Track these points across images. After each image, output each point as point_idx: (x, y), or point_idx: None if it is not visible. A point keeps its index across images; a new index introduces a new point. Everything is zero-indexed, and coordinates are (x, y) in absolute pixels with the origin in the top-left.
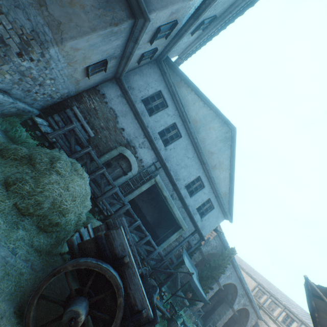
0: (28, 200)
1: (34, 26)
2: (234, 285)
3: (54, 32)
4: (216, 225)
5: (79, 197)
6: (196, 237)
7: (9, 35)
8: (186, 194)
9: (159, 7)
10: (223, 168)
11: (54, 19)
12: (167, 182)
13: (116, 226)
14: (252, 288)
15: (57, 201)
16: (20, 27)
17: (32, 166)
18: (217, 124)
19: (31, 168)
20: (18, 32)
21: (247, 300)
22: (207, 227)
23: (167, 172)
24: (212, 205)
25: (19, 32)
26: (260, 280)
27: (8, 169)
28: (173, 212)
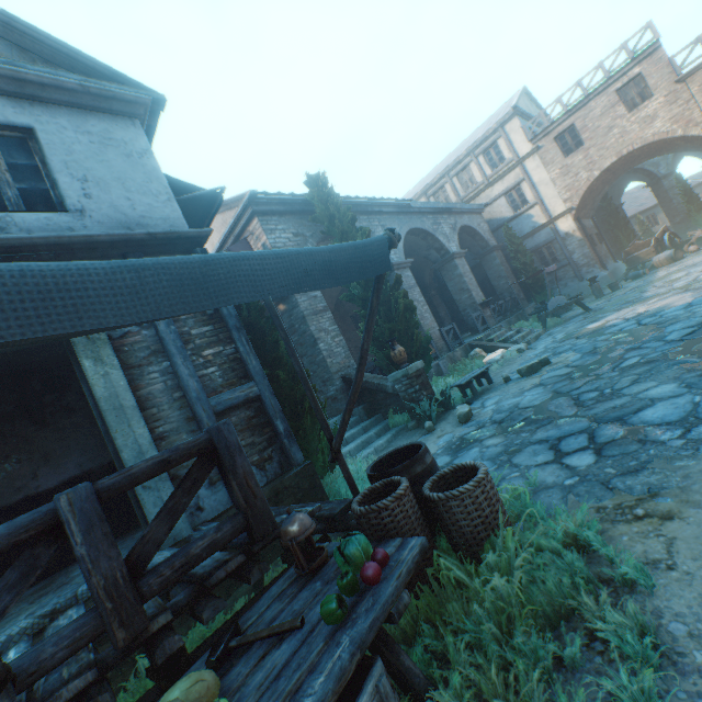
0: None
1: None
2: (412, 234)
3: None
4: (154, 165)
5: None
6: None
7: None
8: None
9: None
10: None
11: None
12: None
13: None
14: None
15: None
16: None
17: None
18: None
19: None
20: None
21: (446, 219)
22: (142, 206)
23: None
24: (8, 132)
25: None
26: (420, 188)
27: None
28: None
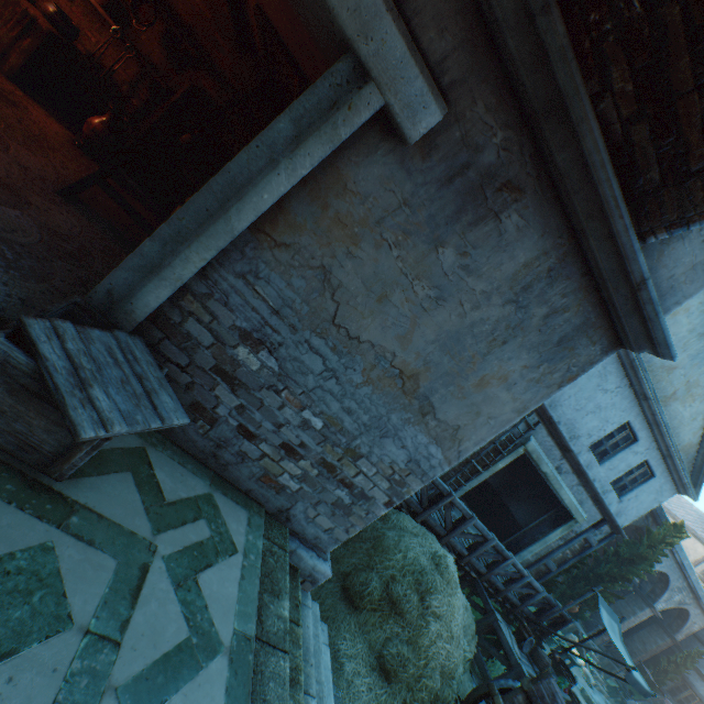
0: (418, 692)
1: (411, 453)
2: (661, 571)
3: (446, 446)
4: (654, 506)
5: (460, 628)
6: (604, 529)
7: (372, 483)
8: (591, 460)
9: (694, 288)
10: (693, 396)
11: (447, 425)
12: (549, 445)
13: (541, 693)
14: (697, 559)
15: (446, 668)
16: (389, 464)
17: (399, 617)
18: (700, 298)
19: (399, 622)
20: (385, 472)
21: (688, 596)
22: (630, 511)
23: (552, 430)
24: (649, 471)
25: (387, 472)
26: None
27: (372, 635)
28: (558, 495)
